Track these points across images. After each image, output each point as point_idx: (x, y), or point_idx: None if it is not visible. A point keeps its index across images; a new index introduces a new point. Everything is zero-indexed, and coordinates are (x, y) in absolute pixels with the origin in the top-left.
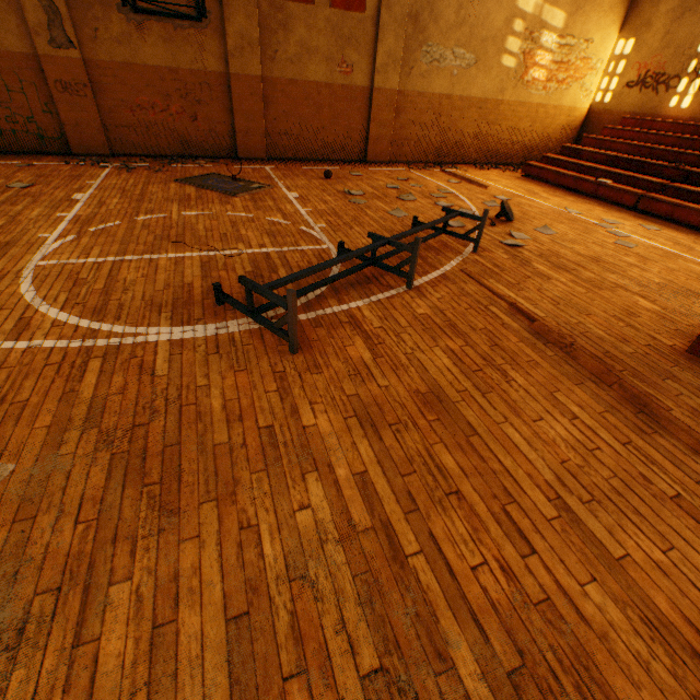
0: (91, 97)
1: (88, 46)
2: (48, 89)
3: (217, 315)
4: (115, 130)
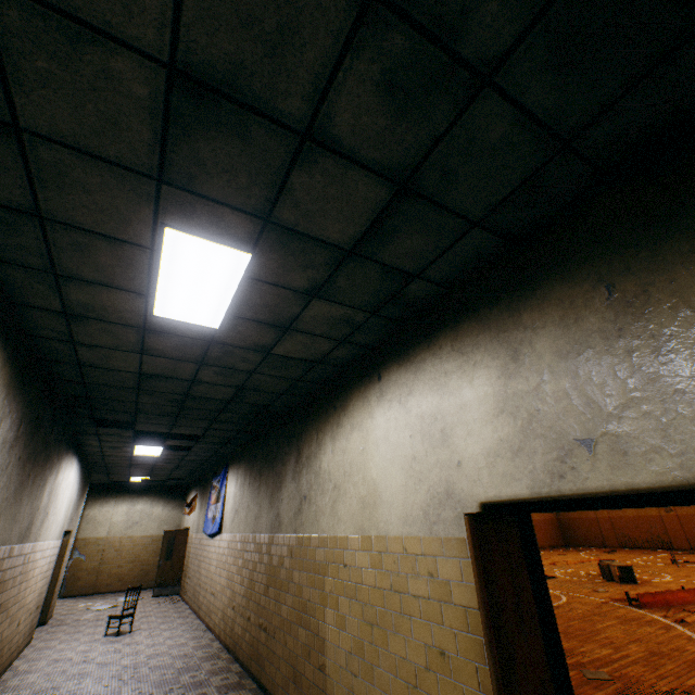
0: (678, 526)
1: (676, 509)
2: (663, 524)
3: (668, 564)
4: (690, 538)
